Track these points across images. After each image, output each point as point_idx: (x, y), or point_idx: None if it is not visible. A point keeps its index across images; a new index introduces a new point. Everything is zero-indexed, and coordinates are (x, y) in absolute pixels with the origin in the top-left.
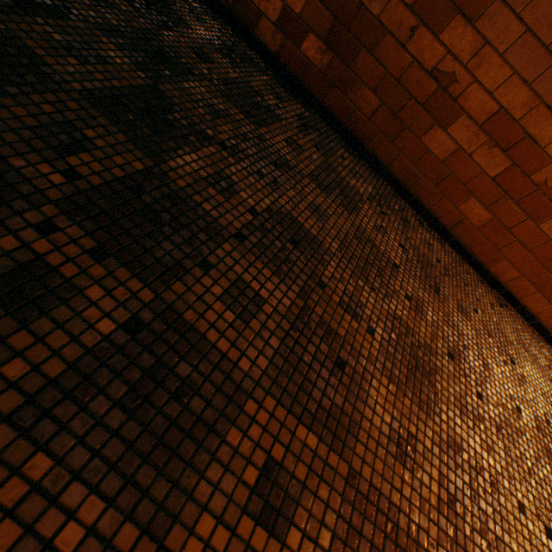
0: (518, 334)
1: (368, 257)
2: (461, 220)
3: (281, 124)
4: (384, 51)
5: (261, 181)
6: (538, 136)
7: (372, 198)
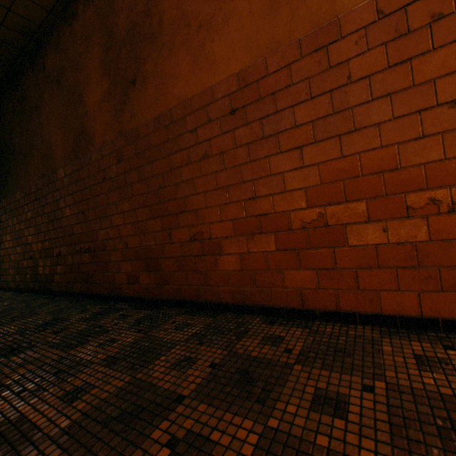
0: None
1: (127, 410)
2: (300, 292)
3: (107, 334)
4: (168, 252)
5: (16, 397)
6: (264, 211)
7: (194, 336)
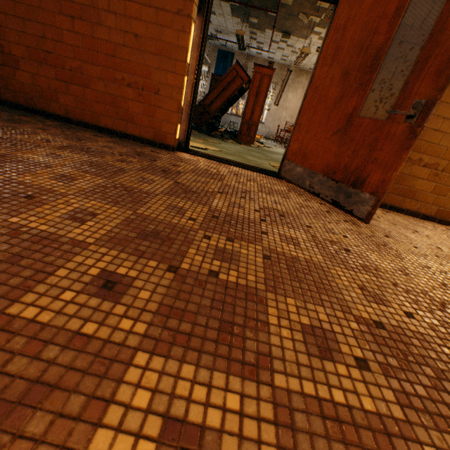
0: (118, 142)
1: None
2: (67, 108)
3: None
4: None
5: None
6: (50, 50)
7: None
